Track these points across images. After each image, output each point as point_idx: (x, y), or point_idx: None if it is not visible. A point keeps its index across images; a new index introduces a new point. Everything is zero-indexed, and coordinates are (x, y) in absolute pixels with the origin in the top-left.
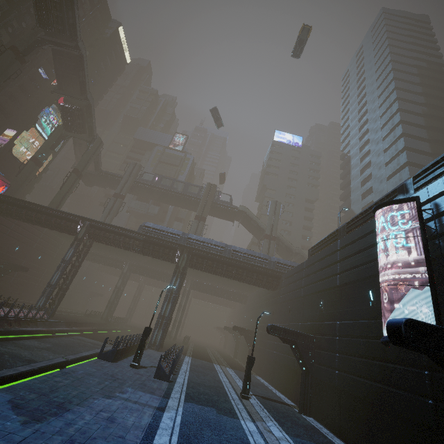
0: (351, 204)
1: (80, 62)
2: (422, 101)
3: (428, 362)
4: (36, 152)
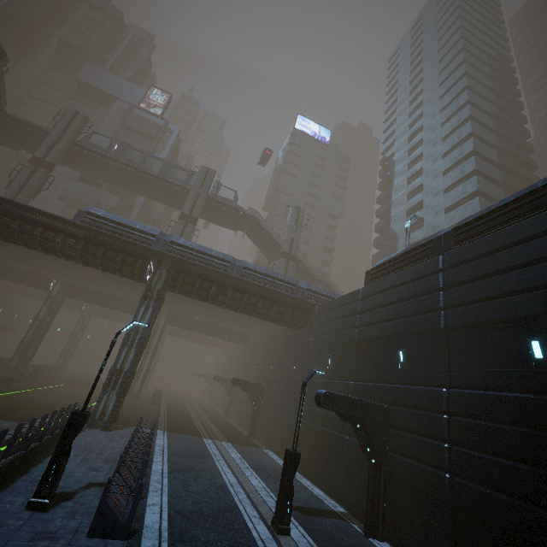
0: (391, 222)
1: None
2: (492, 98)
3: None
4: None
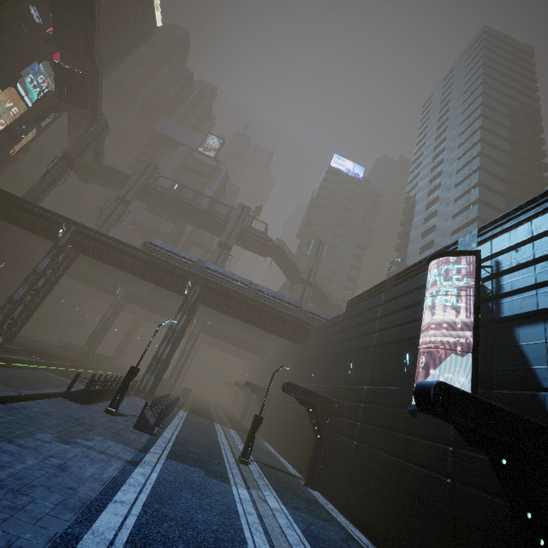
0: (407, 257)
1: (89, 8)
2: (507, 149)
3: (454, 438)
4: (13, 121)
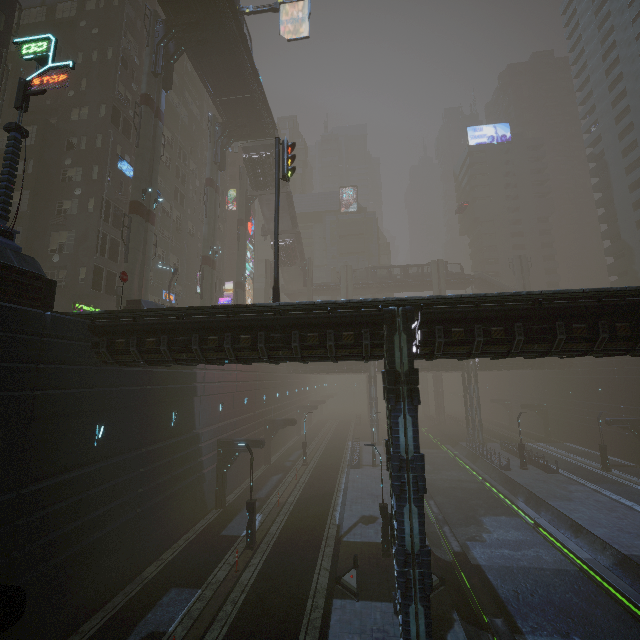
0: (620, 232)
1: (288, 200)
2: None
3: None
4: (265, 298)
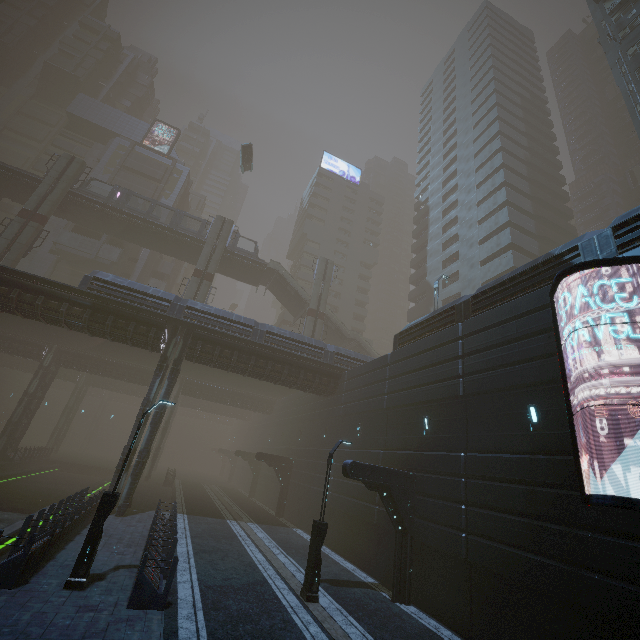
0: (427, 273)
1: None
2: (525, 144)
3: None
4: None
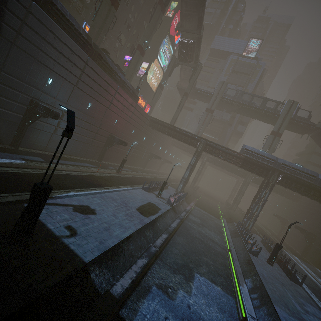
0: None
1: None
2: None
3: None
4: (161, 80)
